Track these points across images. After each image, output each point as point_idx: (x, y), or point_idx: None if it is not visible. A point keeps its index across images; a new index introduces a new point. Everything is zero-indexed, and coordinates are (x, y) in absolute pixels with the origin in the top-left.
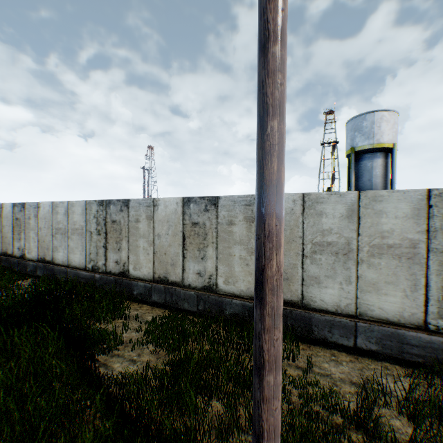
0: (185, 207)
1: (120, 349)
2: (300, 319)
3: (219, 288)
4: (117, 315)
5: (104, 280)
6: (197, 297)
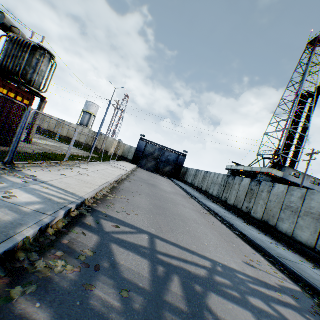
0: None
1: None
2: None
3: None
4: None
5: None
6: None
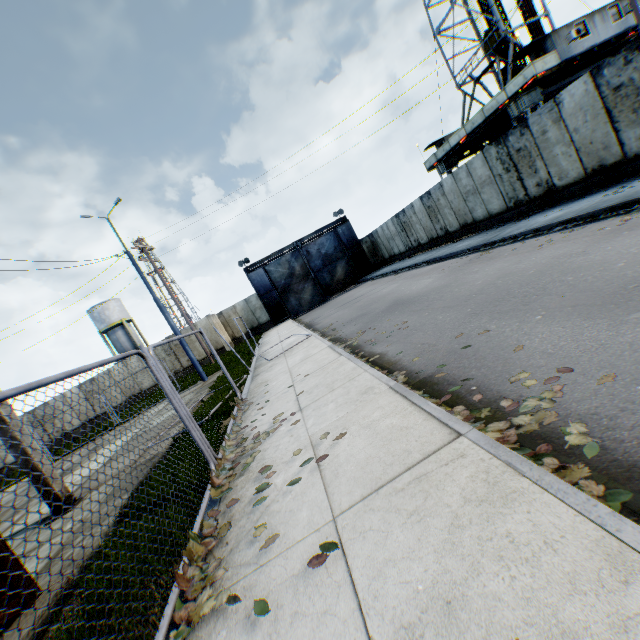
0: None
1: None
2: (9, 470)
3: None
4: None
5: None
6: None
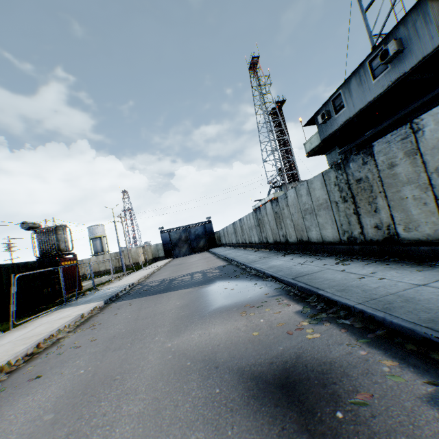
0: None
1: None
2: None
3: None
4: None
5: None
6: None
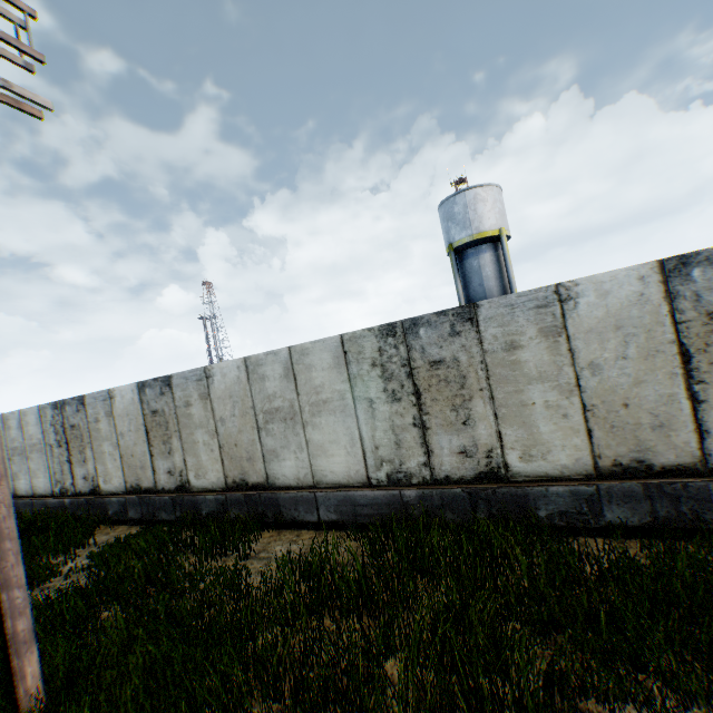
0: (142, 394)
1: (57, 580)
2: (269, 502)
3: (192, 485)
4: (74, 544)
5: (76, 505)
6: (173, 501)
